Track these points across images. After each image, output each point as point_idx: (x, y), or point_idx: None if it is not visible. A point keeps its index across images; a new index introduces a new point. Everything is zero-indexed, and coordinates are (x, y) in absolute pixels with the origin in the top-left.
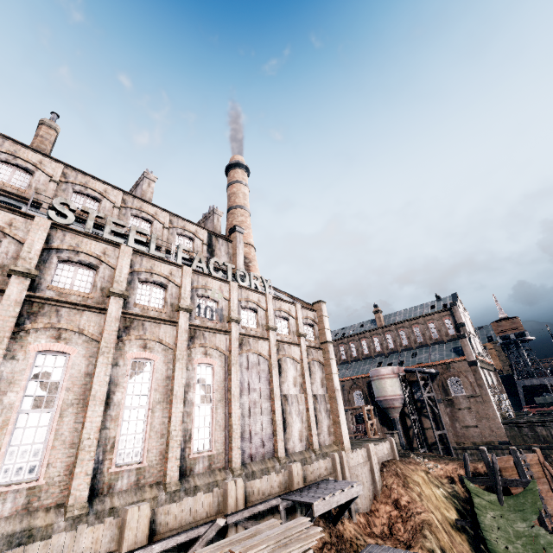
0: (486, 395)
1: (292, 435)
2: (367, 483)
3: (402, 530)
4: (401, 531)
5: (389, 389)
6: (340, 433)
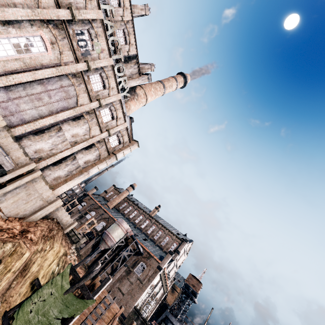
0: (146, 286)
1: (35, 142)
2: (30, 207)
3: (3, 237)
4: (1, 236)
5: (115, 233)
6: (60, 186)
